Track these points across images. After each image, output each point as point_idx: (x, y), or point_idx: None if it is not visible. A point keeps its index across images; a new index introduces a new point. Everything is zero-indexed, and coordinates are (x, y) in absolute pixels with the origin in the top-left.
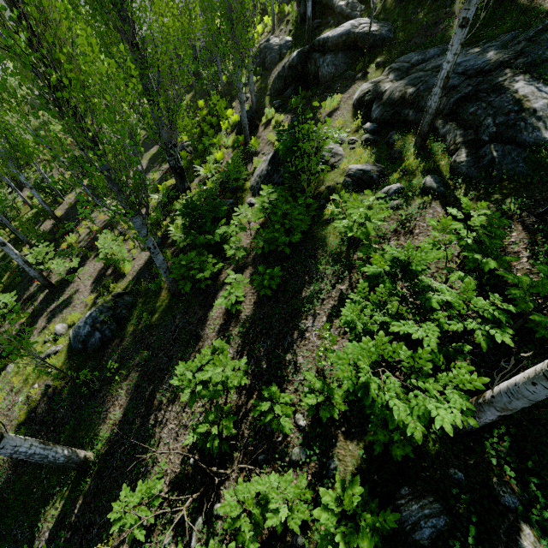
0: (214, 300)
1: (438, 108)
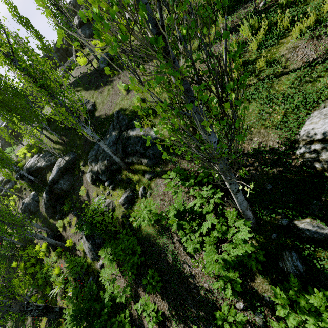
0: None
1: (121, 159)
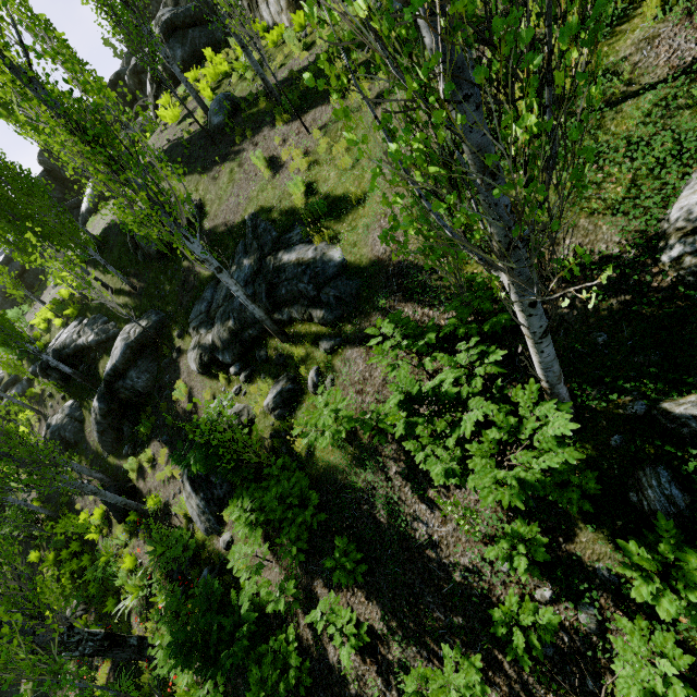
0: (335, 670)
1: (266, 312)
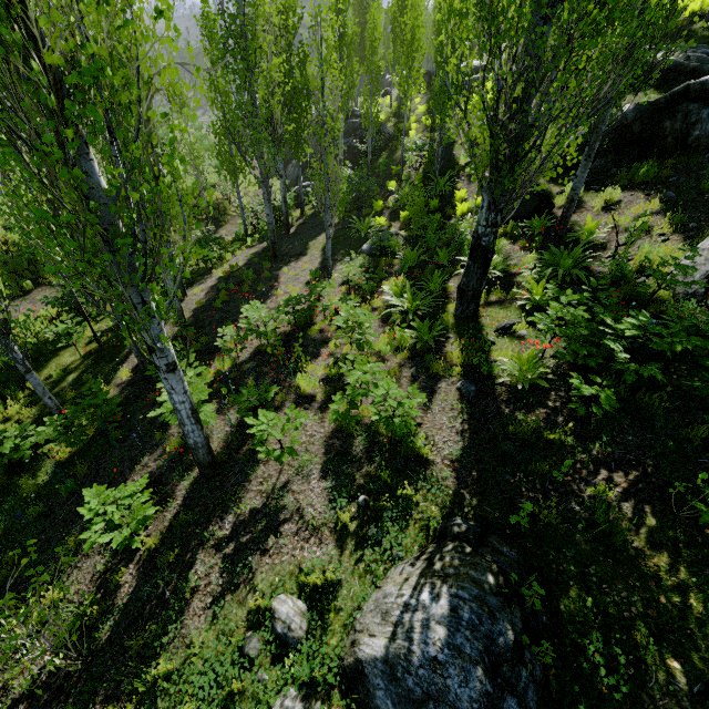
0: None
1: None
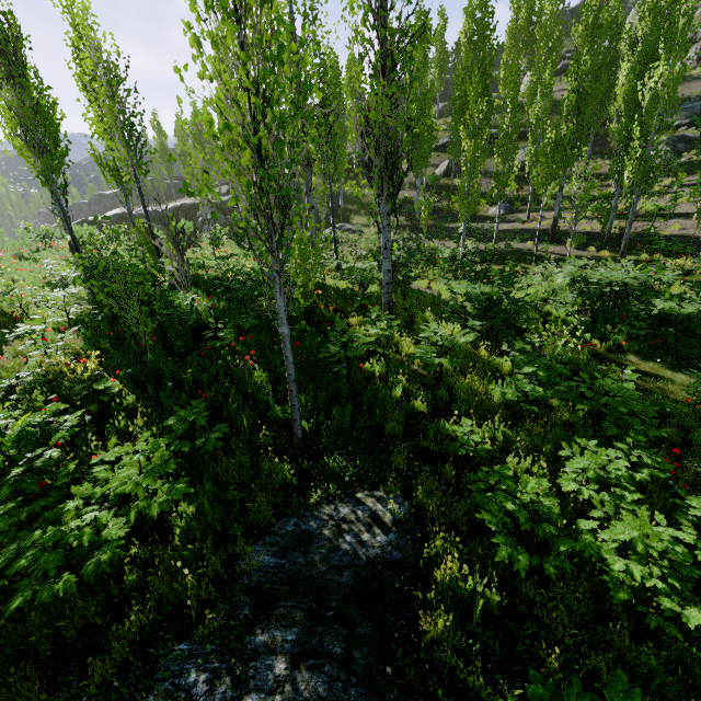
0: None
1: None
